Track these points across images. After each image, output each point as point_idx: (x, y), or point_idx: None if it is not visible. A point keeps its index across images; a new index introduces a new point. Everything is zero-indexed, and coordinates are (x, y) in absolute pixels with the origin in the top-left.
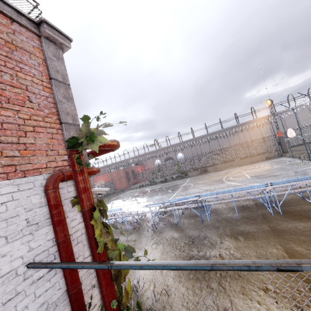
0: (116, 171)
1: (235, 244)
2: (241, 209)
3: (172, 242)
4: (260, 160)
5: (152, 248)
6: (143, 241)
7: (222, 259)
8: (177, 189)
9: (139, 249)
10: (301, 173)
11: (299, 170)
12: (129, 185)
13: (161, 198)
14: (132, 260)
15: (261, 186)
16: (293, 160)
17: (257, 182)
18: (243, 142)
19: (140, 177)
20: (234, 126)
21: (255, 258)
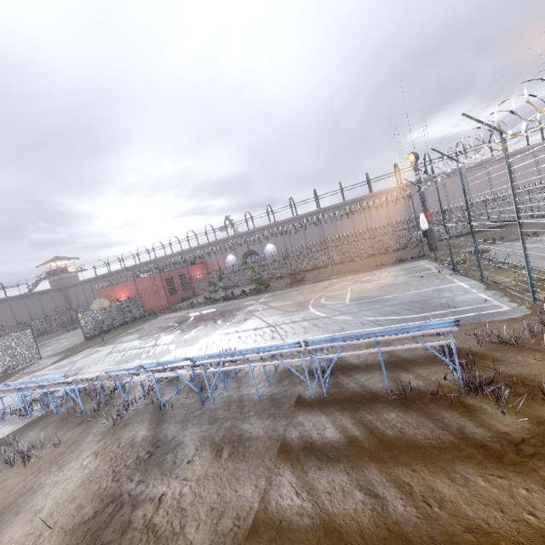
0: (148, 277)
1: (206, 467)
2: (282, 376)
3: (121, 454)
4: (390, 262)
5: (80, 465)
6: (82, 445)
7: (156, 509)
8: (233, 318)
9: (60, 466)
10: (421, 298)
11: (423, 291)
12: (175, 303)
13: (193, 338)
14: (24, 496)
15: (290, 346)
16: (432, 267)
17: (349, 314)
18: (373, 228)
19: (196, 286)
20: (364, 198)
21: (207, 510)
